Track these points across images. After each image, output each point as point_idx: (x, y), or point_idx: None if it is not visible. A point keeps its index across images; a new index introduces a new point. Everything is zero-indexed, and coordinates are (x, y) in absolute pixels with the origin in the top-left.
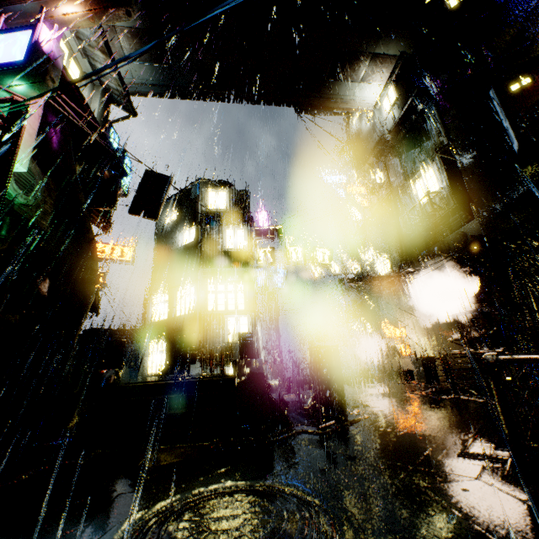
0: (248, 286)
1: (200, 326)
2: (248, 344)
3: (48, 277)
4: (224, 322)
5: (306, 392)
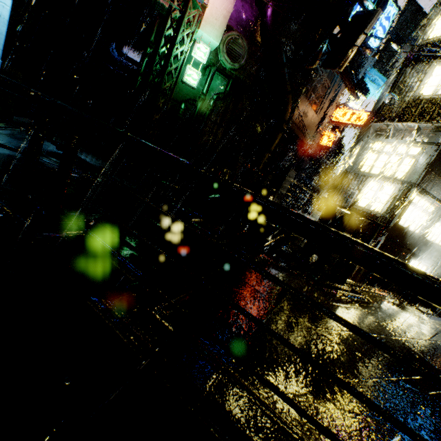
0: (426, 151)
1: (341, 182)
2: (281, 177)
3: (261, 123)
4: (363, 185)
5: (381, 289)
